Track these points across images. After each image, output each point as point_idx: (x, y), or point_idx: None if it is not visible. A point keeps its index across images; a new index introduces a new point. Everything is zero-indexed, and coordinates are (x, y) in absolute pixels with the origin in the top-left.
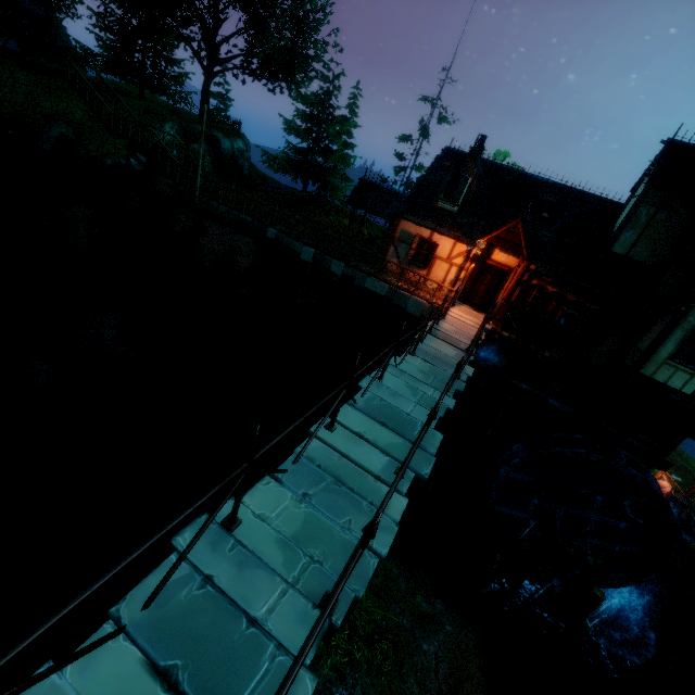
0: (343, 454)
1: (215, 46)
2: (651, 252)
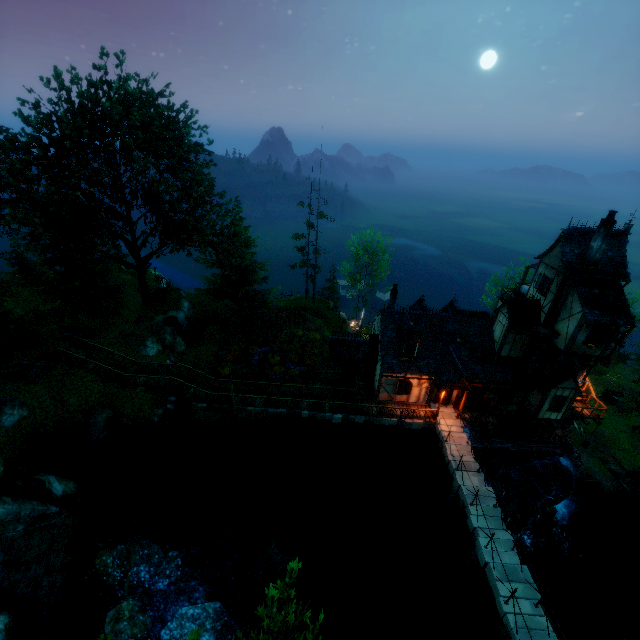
0: (520, 613)
1: (138, 249)
2: (518, 351)
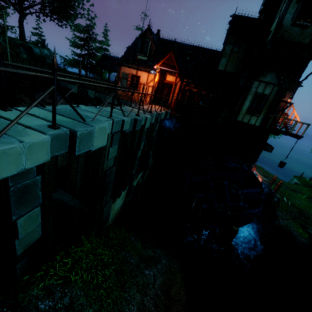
0: (4, 117)
1: None
2: (234, 67)
